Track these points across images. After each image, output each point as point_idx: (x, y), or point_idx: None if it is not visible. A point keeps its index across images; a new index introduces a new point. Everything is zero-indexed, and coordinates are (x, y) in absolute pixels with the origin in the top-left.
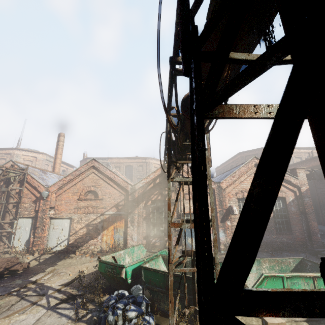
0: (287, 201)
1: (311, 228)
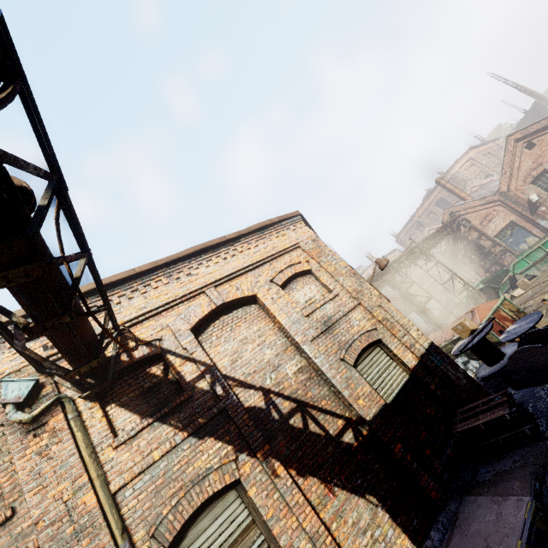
0: None
1: None
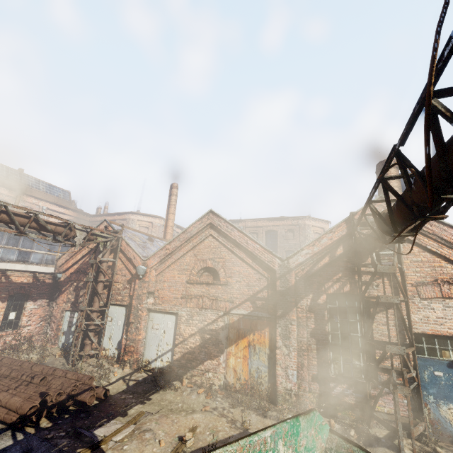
0: None
1: None
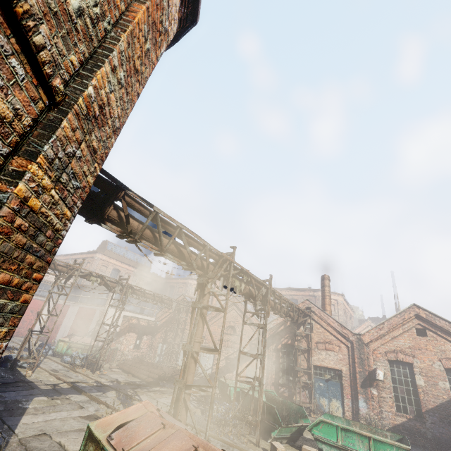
0: None
1: None
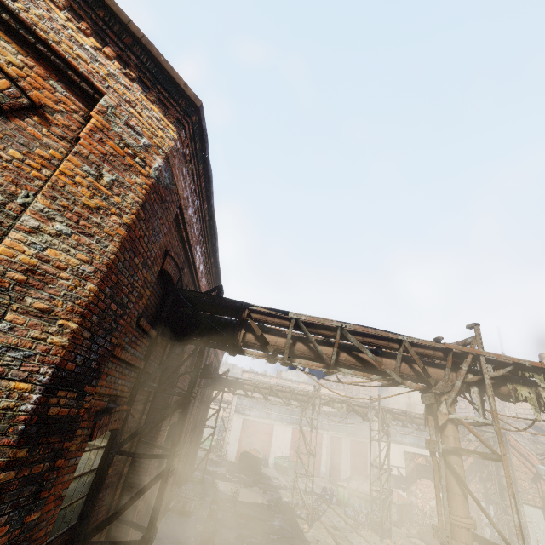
0: None
1: None
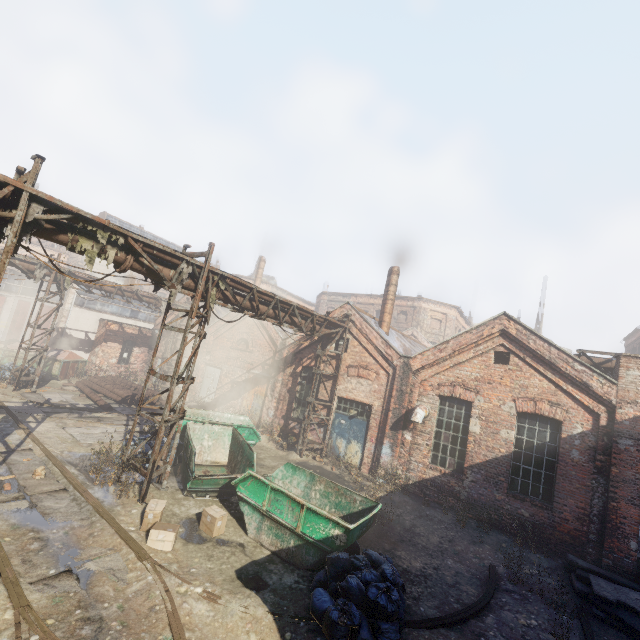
0: (565, 431)
1: (610, 516)
